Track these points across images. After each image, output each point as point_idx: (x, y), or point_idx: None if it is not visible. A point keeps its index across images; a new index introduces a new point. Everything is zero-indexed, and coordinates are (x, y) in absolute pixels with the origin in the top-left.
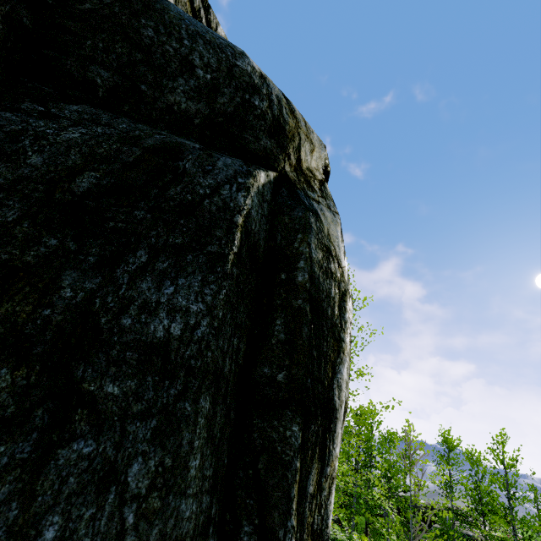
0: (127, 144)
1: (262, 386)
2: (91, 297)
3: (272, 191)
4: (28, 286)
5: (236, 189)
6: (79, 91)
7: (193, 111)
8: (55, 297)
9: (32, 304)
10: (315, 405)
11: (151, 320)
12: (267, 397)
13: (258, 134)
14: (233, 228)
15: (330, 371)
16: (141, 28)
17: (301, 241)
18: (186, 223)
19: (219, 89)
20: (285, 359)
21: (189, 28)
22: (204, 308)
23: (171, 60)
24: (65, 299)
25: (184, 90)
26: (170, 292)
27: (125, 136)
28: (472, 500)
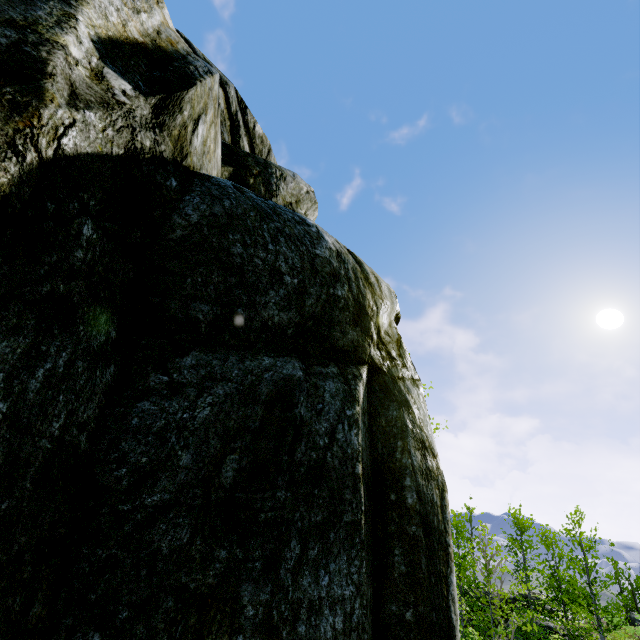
0: (248, 403)
1: (393, 626)
2: (269, 610)
3: (367, 393)
4: (218, 612)
5: (348, 428)
6: (184, 333)
7: (285, 321)
8: (242, 619)
9: (227, 633)
10: (441, 637)
11: (320, 621)
12: (400, 638)
13: (345, 328)
14: (358, 483)
15: (445, 589)
16: (231, 246)
17: (402, 450)
18: (320, 492)
19: (306, 290)
20: (410, 595)
21: (270, 226)
22: (354, 588)
23: (261, 275)
24: (250, 619)
25: (276, 302)
26: (326, 583)
27: (243, 390)
28: (550, 588)
